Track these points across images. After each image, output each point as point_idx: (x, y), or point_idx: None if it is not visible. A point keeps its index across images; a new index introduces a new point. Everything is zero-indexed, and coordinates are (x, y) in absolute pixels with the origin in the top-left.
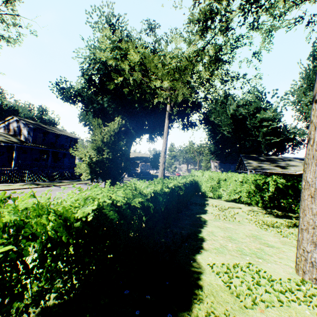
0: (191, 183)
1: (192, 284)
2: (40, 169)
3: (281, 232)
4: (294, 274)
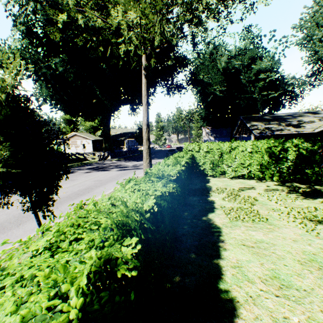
0: (187, 166)
1: None
2: None
3: None
4: None
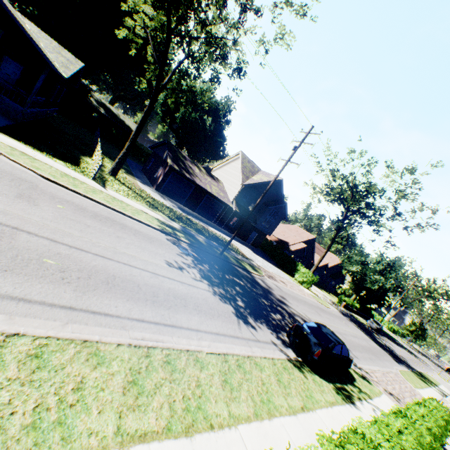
0: None
1: None
2: None
3: None
4: None
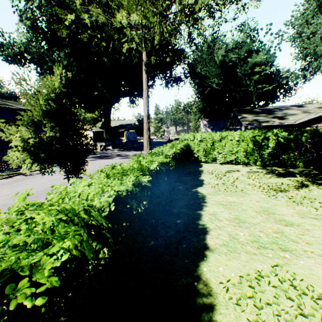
0: (182, 151)
1: None
2: (2, 155)
3: (292, 198)
4: None
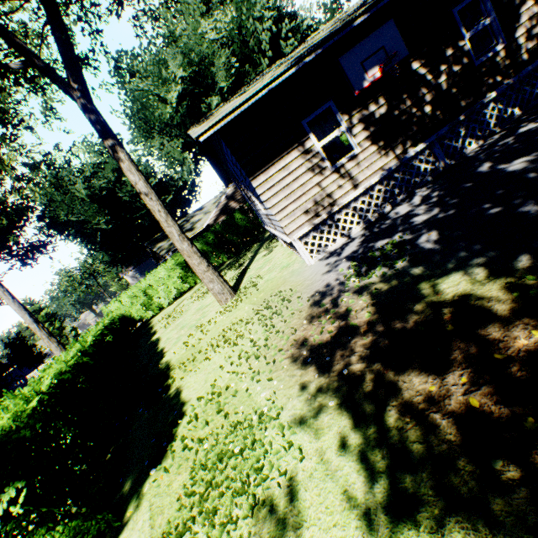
0: (114, 321)
1: (166, 370)
2: None
3: None
4: (220, 307)
